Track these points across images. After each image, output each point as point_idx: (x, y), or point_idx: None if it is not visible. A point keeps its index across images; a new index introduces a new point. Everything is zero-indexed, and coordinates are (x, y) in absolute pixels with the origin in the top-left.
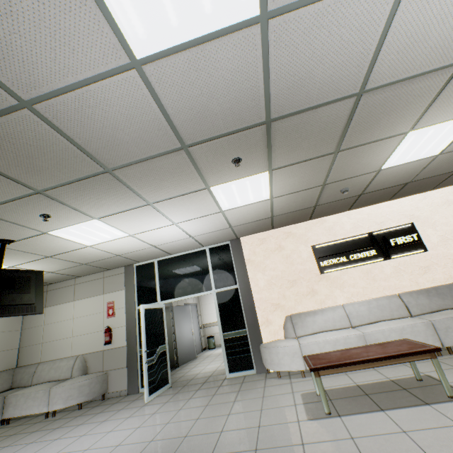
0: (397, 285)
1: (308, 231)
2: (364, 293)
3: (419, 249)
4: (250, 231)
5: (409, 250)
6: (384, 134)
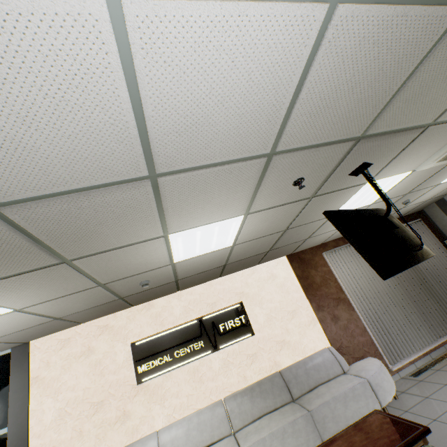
0: (225, 384)
1: (131, 322)
2: (189, 403)
3: (247, 333)
4: (40, 334)
5: (238, 335)
6: (130, 240)
